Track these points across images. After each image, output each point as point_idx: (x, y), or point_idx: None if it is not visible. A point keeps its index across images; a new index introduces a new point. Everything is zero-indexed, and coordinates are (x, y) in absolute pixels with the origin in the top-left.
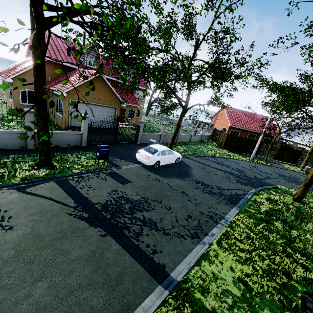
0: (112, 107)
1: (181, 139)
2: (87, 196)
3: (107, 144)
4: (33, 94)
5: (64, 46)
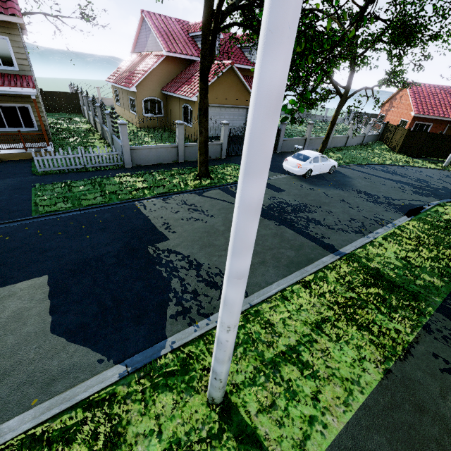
0: (243, 107)
1: (332, 143)
2: None
3: None
4: (154, 102)
5: (178, 30)
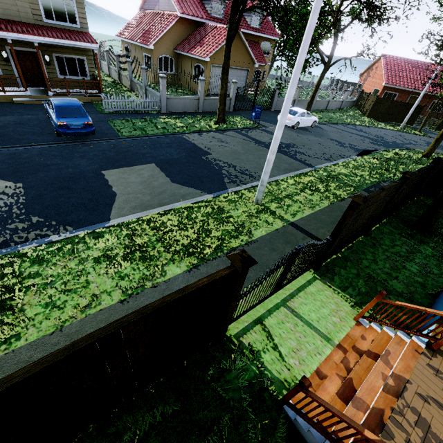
0: (244, 69)
1: (315, 106)
2: (257, 139)
3: (246, 110)
4: (167, 60)
5: None
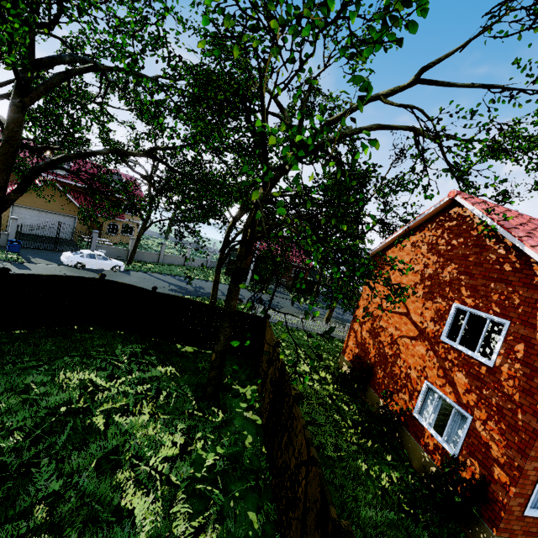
0: (70, 216)
1: (167, 260)
2: None
3: (44, 250)
4: None
5: None
